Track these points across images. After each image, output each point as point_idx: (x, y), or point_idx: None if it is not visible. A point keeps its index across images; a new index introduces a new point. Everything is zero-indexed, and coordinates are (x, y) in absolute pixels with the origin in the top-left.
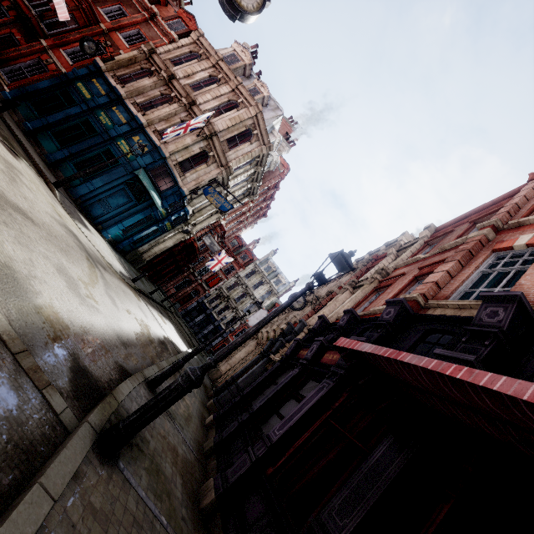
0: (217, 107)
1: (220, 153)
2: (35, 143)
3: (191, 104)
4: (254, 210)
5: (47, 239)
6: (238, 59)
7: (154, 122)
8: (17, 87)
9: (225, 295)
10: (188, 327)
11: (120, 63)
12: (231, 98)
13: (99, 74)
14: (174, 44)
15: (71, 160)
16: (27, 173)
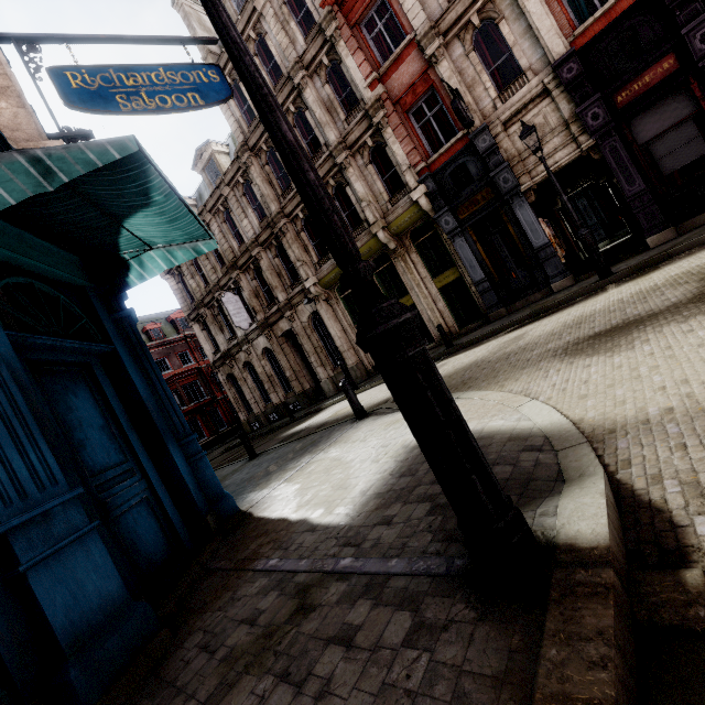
0: None
1: None
2: None
3: None
4: None
5: None
6: None
7: None
8: None
9: None
10: None
11: None
12: None
13: None
14: None
15: None
16: None
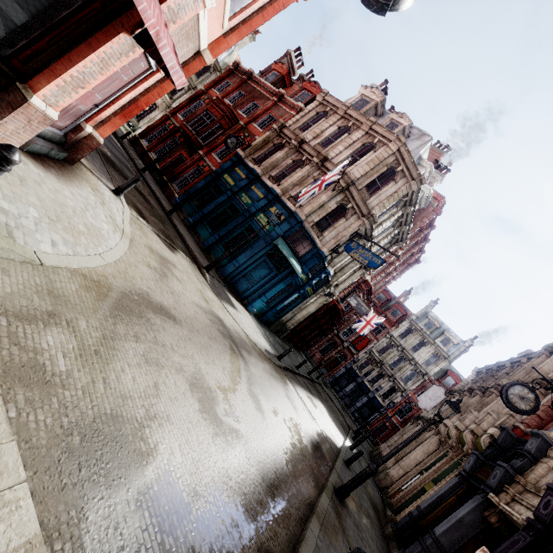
0: (350, 155)
1: (360, 203)
2: (195, 234)
3: (323, 161)
4: (403, 258)
5: (188, 337)
6: (367, 102)
7: (288, 189)
8: (184, 192)
9: (377, 360)
10: (338, 398)
11: (256, 147)
12: (365, 142)
13: (240, 162)
14: (301, 113)
15: (220, 242)
16: (180, 264)
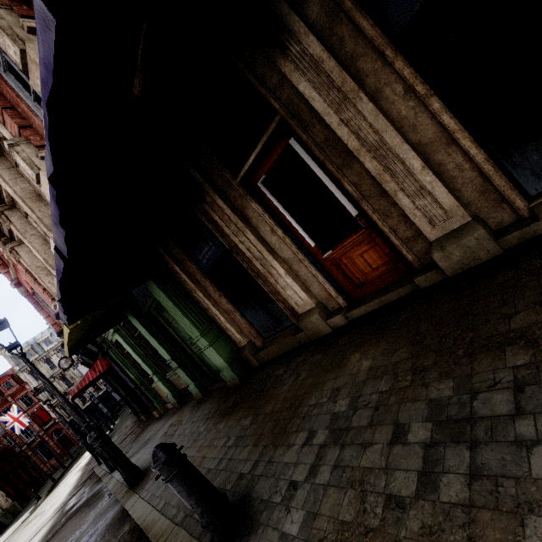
0: None
1: None
2: None
3: None
4: None
5: None
6: None
7: None
8: None
9: None
10: None
11: None
12: None
13: None
14: None
15: None
16: None
